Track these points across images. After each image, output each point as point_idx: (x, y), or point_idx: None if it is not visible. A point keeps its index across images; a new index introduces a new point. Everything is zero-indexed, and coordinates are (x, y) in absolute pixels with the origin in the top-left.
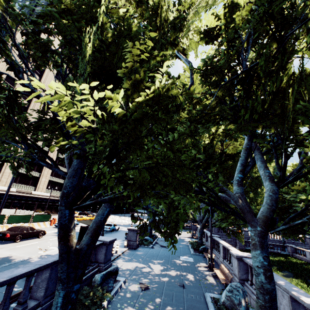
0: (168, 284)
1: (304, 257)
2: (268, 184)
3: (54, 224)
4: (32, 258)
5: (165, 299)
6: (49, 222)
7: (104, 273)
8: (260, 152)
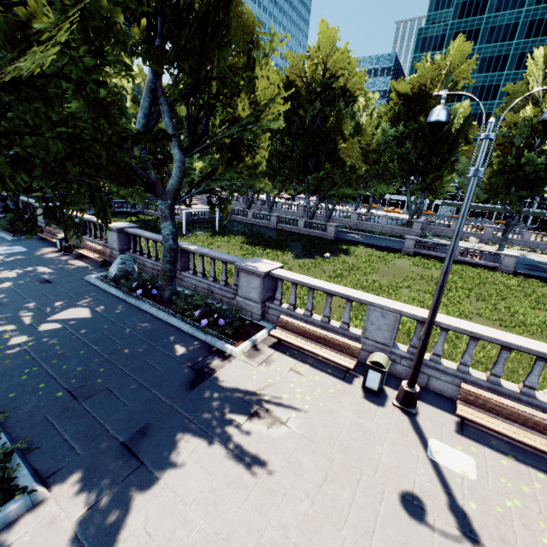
0: (21, 288)
1: (157, 213)
2: (177, 152)
3: None
4: None
5: (39, 301)
6: None
7: None
8: (167, 102)
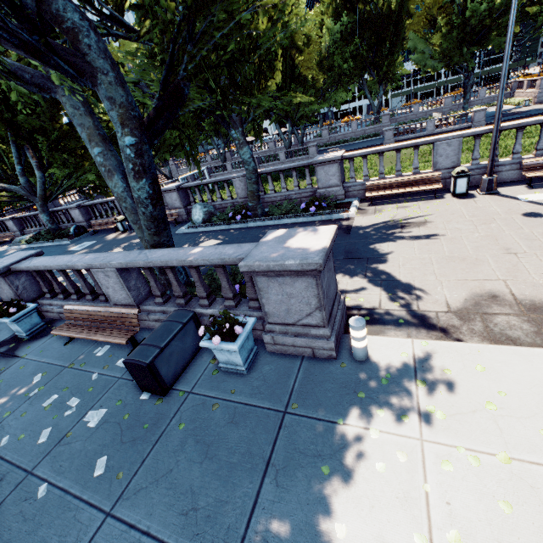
0: None
1: None
2: None
3: None
4: None
5: None
6: None
7: None
8: None
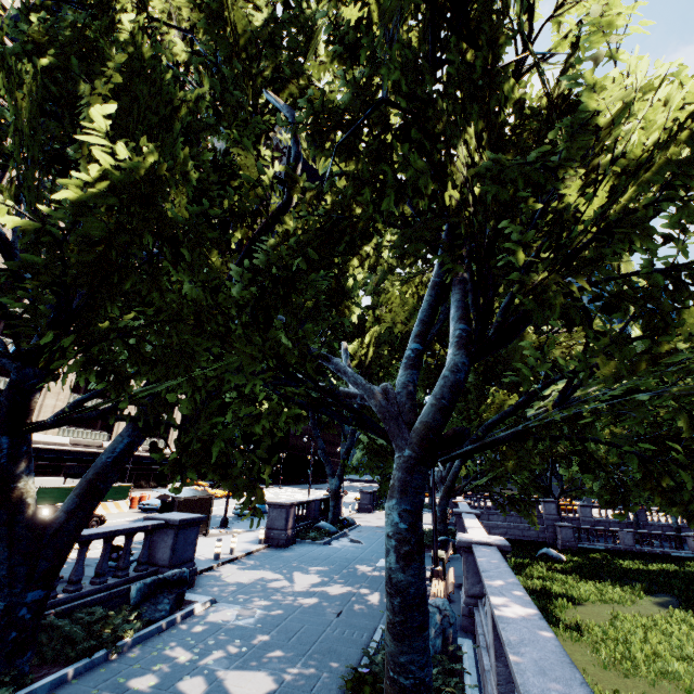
0: (305, 610)
1: None
2: (450, 353)
3: (138, 506)
4: None
5: (275, 637)
6: (127, 501)
7: (148, 583)
8: (461, 289)
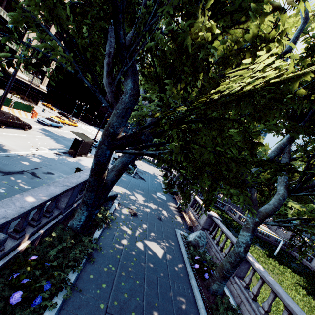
0: (150, 215)
1: (234, 216)
2: (282, 189)
3: (37, 119)
4: (27, 155)
5: (150, 227)
6: (30, 113)
7: (107, 197)
8: (289, 157)
